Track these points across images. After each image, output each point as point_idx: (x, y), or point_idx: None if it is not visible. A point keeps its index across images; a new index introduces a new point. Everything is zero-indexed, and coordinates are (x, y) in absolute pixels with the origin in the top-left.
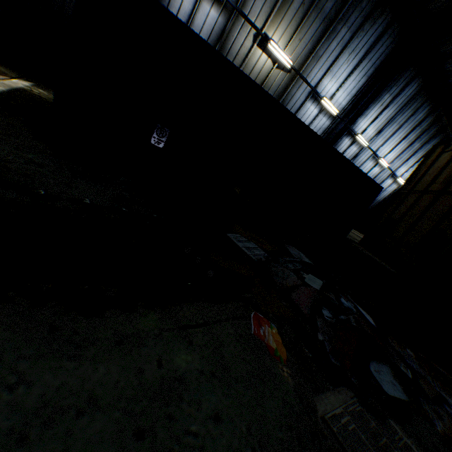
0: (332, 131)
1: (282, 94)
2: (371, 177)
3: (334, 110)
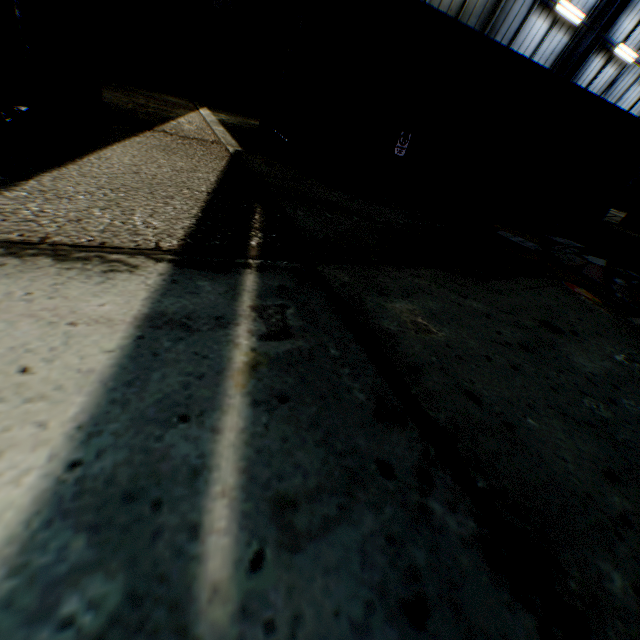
0: (572, 52)
1: (490, 18)
2: (637, 113)
3: (576, 17)
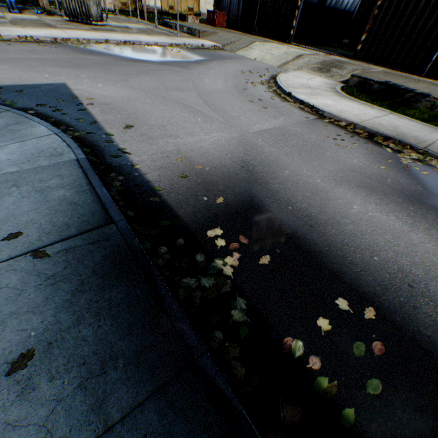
0: None
1: None
2: (353, 0)
3: None
